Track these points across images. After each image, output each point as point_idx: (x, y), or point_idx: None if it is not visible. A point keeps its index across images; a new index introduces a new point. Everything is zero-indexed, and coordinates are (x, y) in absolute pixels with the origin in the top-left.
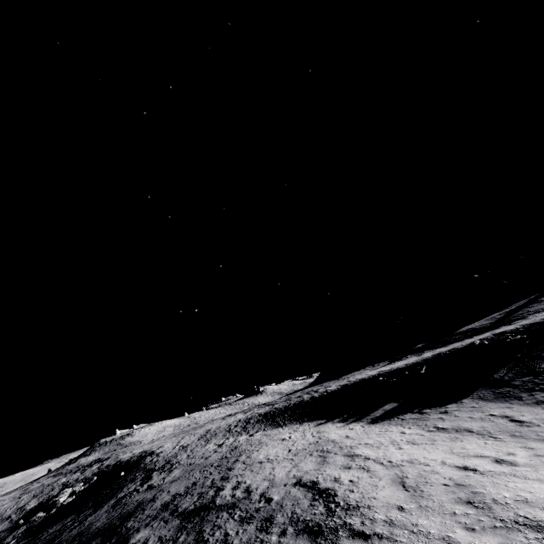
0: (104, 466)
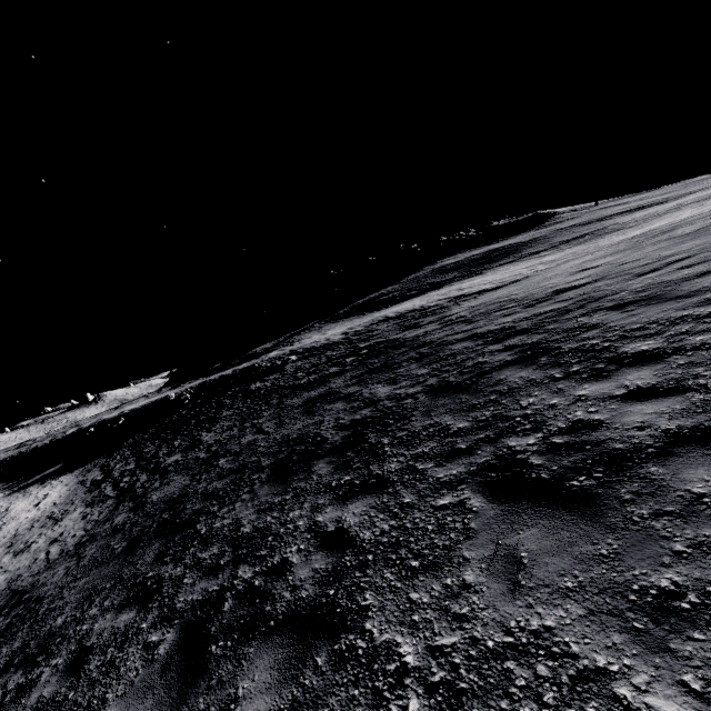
0: None
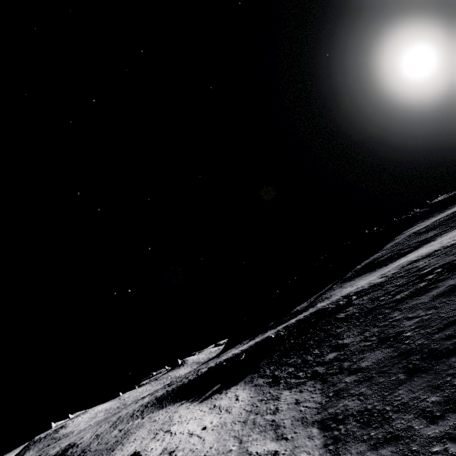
0: None
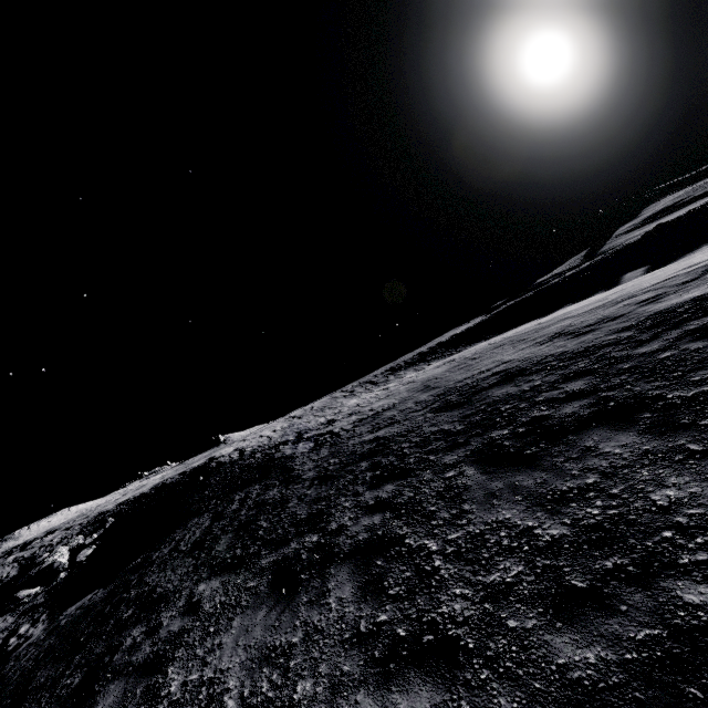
0: (90, 519)
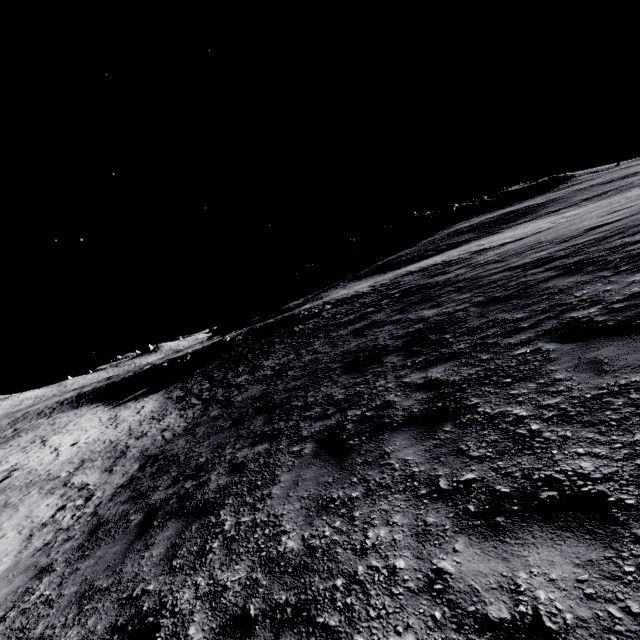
0: None
